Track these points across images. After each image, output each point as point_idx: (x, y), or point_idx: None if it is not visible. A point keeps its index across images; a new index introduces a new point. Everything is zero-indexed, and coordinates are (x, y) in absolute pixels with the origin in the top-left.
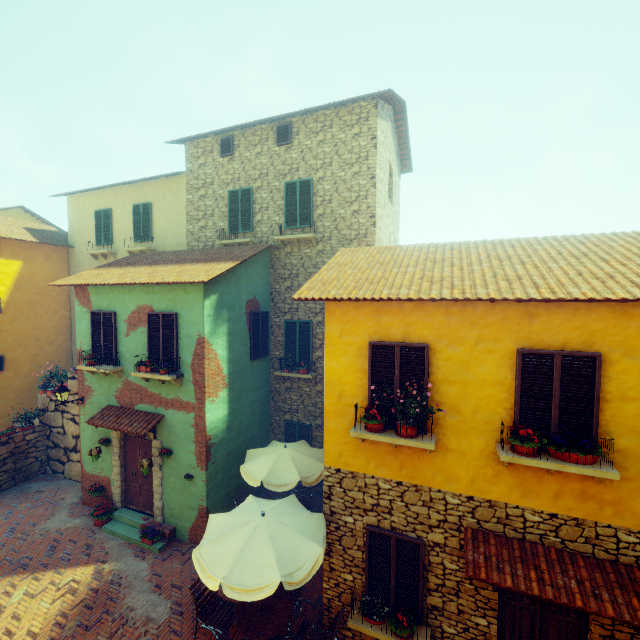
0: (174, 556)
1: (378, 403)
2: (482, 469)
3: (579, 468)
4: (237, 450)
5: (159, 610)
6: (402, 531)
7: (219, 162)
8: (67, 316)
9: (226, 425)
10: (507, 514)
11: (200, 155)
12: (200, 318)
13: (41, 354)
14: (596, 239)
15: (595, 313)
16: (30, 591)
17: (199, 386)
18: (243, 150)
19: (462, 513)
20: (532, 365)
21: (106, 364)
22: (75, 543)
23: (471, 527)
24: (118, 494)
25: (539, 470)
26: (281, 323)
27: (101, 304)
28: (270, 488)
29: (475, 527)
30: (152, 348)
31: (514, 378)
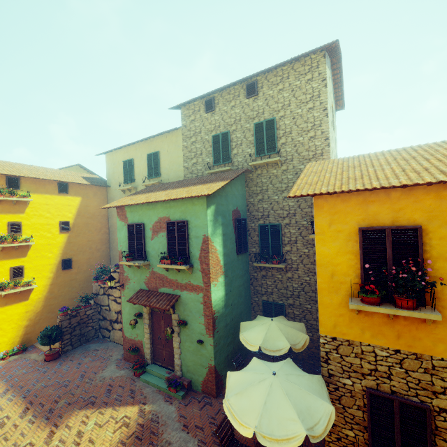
0: (193, 403)
1: (373, 279)
2: None
3: None
4: (231, 322)
5: (189, 446)
6: (403, 395)
7: (204, 117)
8: (107, 232)
9: (224, 303)
10: None
11: (191, 114)
12: (204, 223)
13: (92, 257)
14: None
15: None
16: (98, 422)
17: (205, 273)
18: (221, 106)
19: None
20: None
21: (138, 260)
22: (123, 388)
23: None
24: (148, 353)
25: None
26: (256, 227)
27: (134, 219)
28: (266, 352)
29: None
30: (170, 247)
31: None
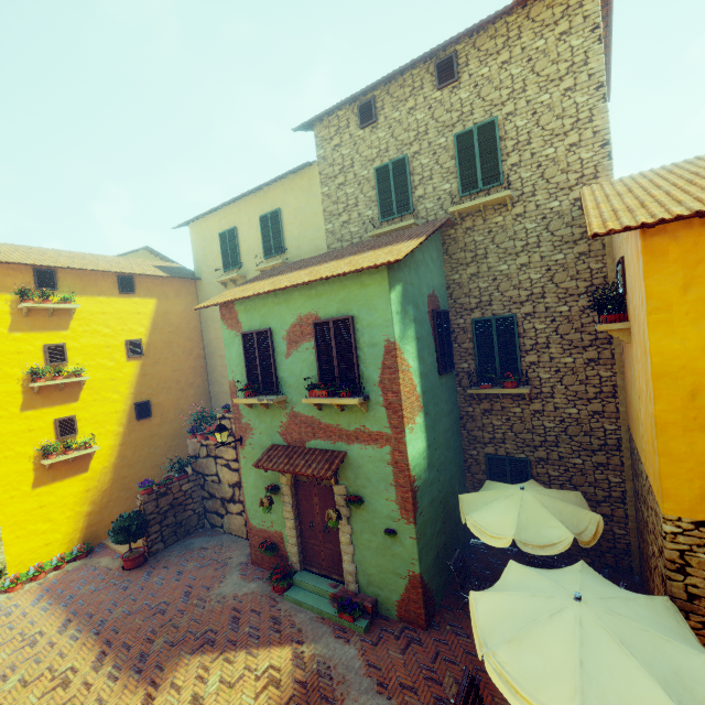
0: (386, 640)
1: None
2: None
3: None
4: (439, 496)
5: None
6: None
7: (358, 136)
8: (201, 355)
9: (426, 462)
10: None
11: (333, 135)
12: (387, 317)
13: (182, 398)
14: None
15: None
16: (225, 678)
17: (394, 409)
18: (389, 111)
19: None
20: None
21: (265, 395)
22: (258, 614)
23: None
24: (295, 553)
25: None
26: (466, 324)
27: (252, 323)
28: (528, 550)
29: None
30: (322, 367)
31: None
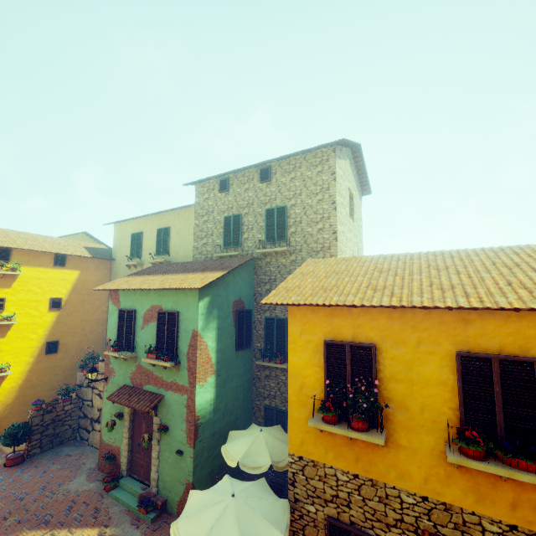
0: (163, 528)
1: (332, 396)
2: (434, 468)
3: (529, 477)
4: (222, 430)
5: None
6: (361, 527)
7: (218, 196)
8: (105, 311)
9: (213, 407)
10: (464, 520)
11: (205, 192)
12: (195, 316)
13: (84, 340)
14: (530, 250)
15: (527, 320)
16: None
17: (192, 372)
18: (235, 187)
19: (418, 514)
20: (472, 367)
21: (126, 351)
22: (87, 505)
23: (428, 530)
24: (125, 463)
25: (491, 475)
26: (262, 319)
27: (126, 304)
28: (245, 469)
29: (432, 531)
30: (159, 339)
31: (456, 379)
